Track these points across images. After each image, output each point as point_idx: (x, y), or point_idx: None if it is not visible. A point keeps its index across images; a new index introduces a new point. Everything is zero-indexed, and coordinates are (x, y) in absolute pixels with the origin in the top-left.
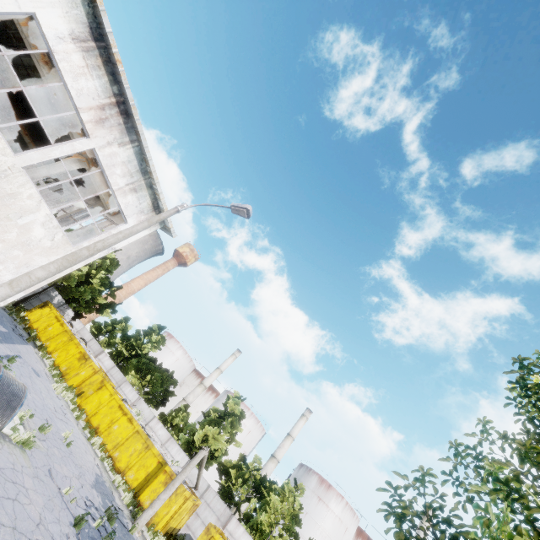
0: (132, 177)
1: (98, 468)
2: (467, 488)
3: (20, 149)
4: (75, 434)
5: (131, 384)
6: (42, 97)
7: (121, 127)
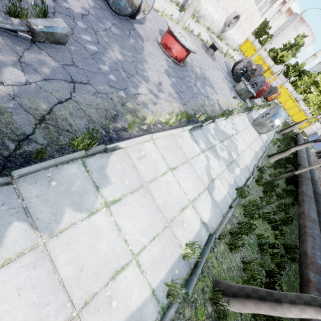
0: None
1: None
2: None
3: None
4: None
5: None
6: None
7: None
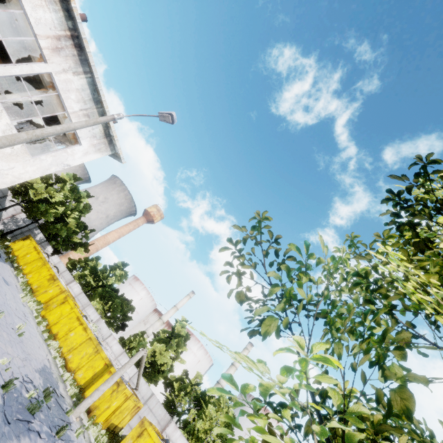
0: (85, 104)
1: (48, 362)
2: (337, 306)
3: (12, 105)
4: (32, 333)
5: (95, 308)
6: (27, 58)
7: (76, 58)
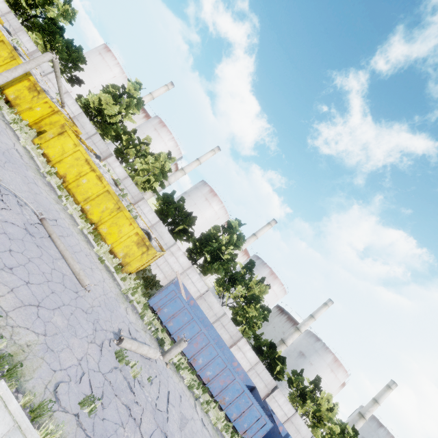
0: None
1: None
2: None
3: None
4: None
5: (35, 43)
6: None
7: None
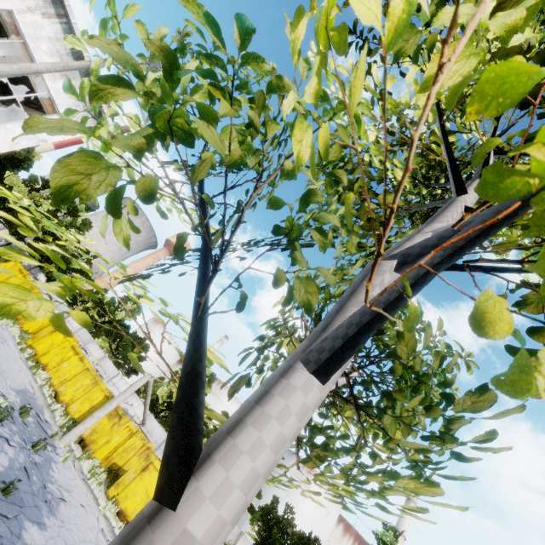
0: (62, 60)
1: (32, 388)
2: None
3: None
4: (11, 356)
5: (100, 347)
6: None
7: None
